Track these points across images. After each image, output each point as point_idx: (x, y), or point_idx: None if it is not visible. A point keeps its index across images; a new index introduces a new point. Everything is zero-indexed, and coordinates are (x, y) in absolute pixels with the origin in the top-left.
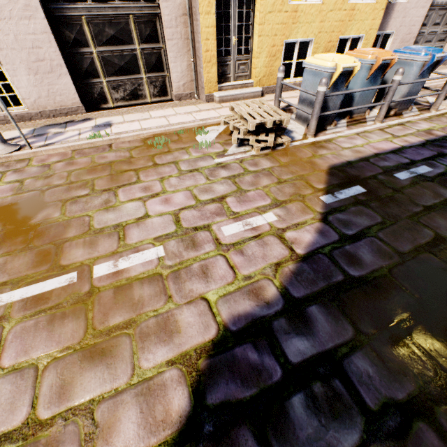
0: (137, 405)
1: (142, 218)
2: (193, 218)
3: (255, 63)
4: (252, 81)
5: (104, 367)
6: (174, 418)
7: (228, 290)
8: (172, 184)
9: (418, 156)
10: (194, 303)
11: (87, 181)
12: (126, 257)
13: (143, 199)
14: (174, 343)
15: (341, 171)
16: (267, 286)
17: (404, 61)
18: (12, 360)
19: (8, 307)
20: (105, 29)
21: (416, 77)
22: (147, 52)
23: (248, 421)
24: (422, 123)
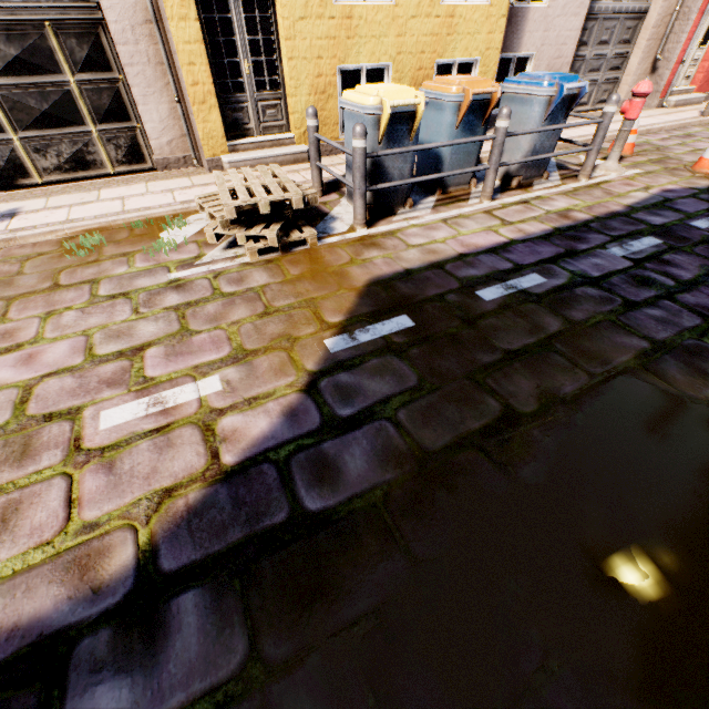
0: None
1: None
2: (57, 395)
3: (292, 105)
4: (291, 135)
5: None
6: None
7: (27, 563)
8: (61, 323)
9: (530, 256)
10: None
11: None
12: None
13: None
14: None
15: (387, 288)
16: (119, 547)
17: (521, 96)
18: None
19: None
20: None
21: (542, 124)
22: (92, 86)
23: None
24: (559, 200)
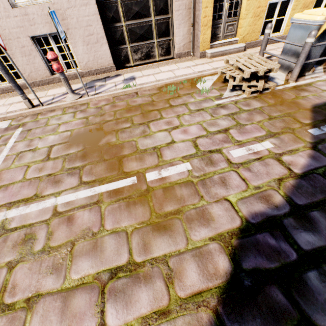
0: (195, 262)
1: (170, 143)
2: (207, 144)
3: (242, 24)
4: (237, 38)
5: (168, 237)
6: (222, 273)
7: (243, 195)
8: (186, 119)
9: None
10: (220, 202)
11: (127, 118)
12: (165, 169)
13: (168, 130)
14: (211, 227)
15: (324, 109)
16: (274, 195)
17: None
18: (111, 226)
19: (100, 195)
20: (132, 7)
21: None
22: (159, 22)
23: (276, 283)
24: None
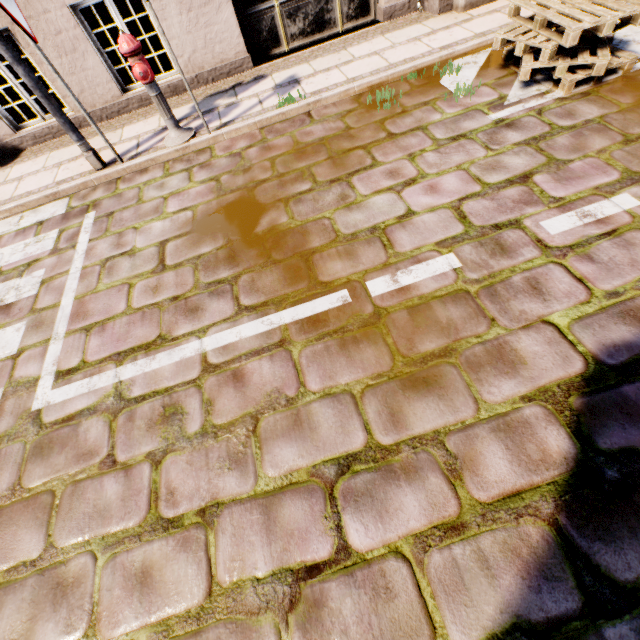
0: (499, 441)
1: (406, 217)
2: (486, 212)
3: None
4: None
5: (435, 399)
6: (557, 459)
7: (583, 312)
8: (430, 162)
9: None
10: (534, 328)
11: (302, 171)
12: (405, 270)
13: (395, 189)
14: (522, 377)
15: None
16: None
17: None
18: (319, 385)
19: (284, 330)
20: None
21: None
22: None
23: None
24: None
